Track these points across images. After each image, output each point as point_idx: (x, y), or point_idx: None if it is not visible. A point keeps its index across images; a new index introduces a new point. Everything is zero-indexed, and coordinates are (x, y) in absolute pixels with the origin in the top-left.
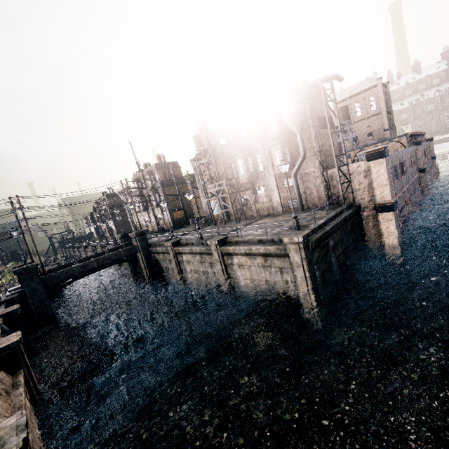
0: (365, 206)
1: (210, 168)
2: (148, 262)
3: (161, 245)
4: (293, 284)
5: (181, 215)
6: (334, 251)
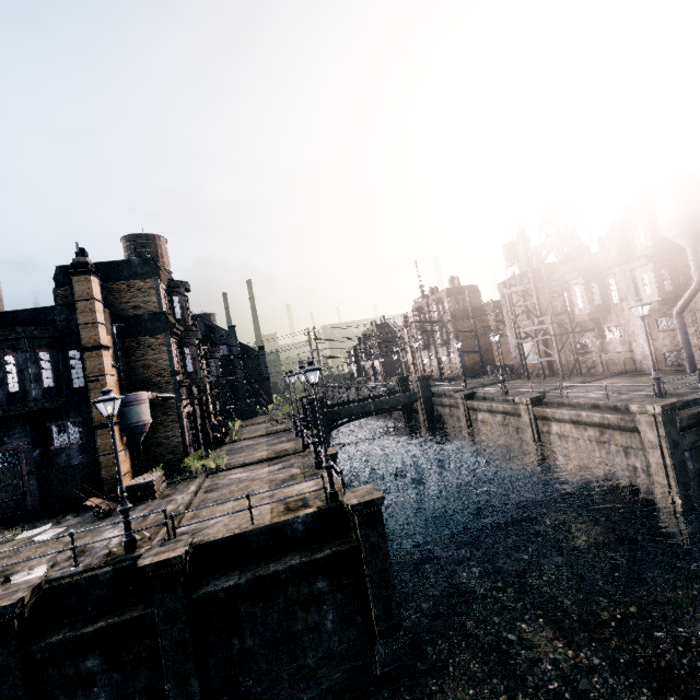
0: None
1: (528, 296)
2: (429, 415)
3: (448, 396)
4: (645, 473)
5: (475, 359)
6: None
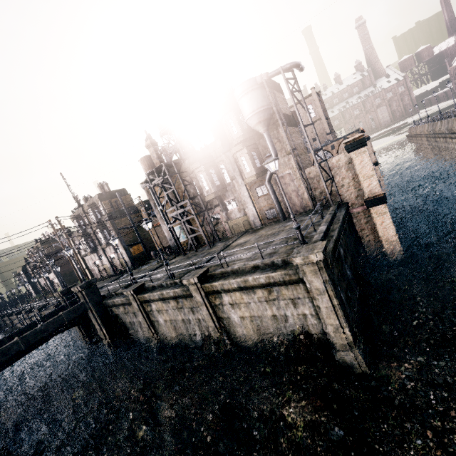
0: (353, 203)
1: (167, 188)
2: (104, 320)
3: (119, 294)
4: (314, 318)
5: (140, 249)
6: (345, 261)
